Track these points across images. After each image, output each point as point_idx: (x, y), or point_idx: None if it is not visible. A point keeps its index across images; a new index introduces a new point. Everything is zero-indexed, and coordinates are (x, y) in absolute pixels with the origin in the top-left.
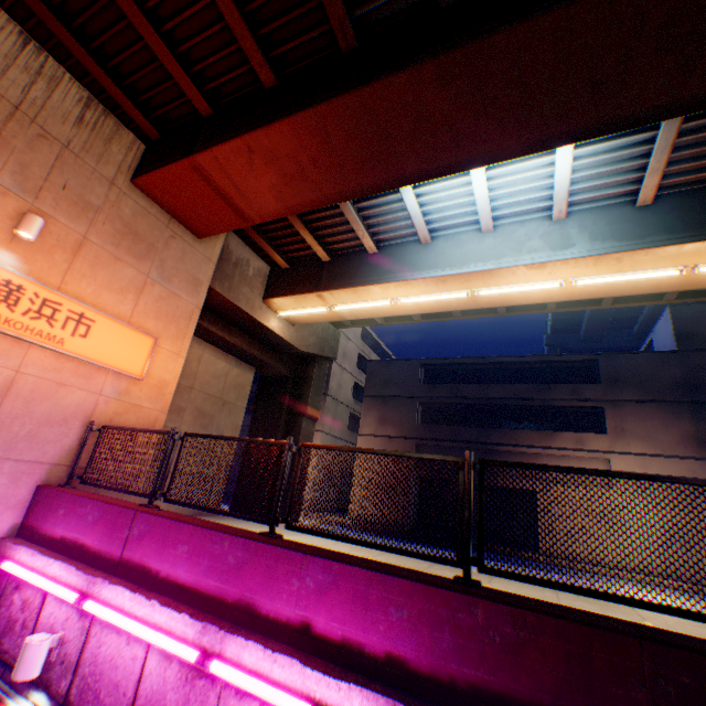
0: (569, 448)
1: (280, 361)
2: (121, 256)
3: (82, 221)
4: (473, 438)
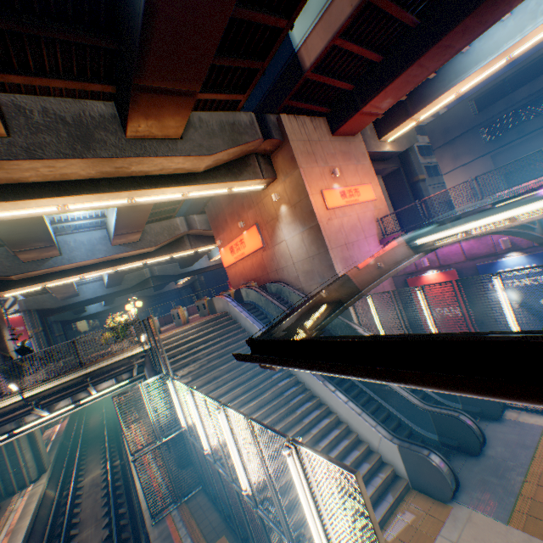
0: None
1: (391, 164)
2: (346, 164)
3: (335, 162)
4: (538, 126)
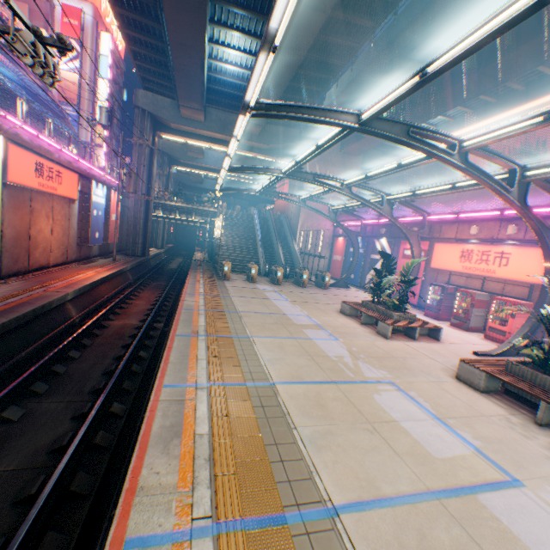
0: None
1: (393, 181)
2: (340, 171)
3: (333, 167)
4: None
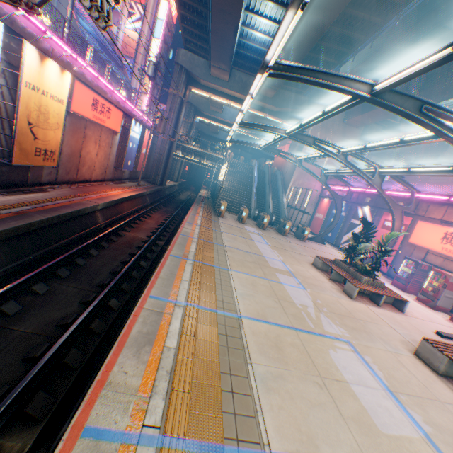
0: None
1: (388, 156)
2: (338, 139)
3: (332, 135)
4: None
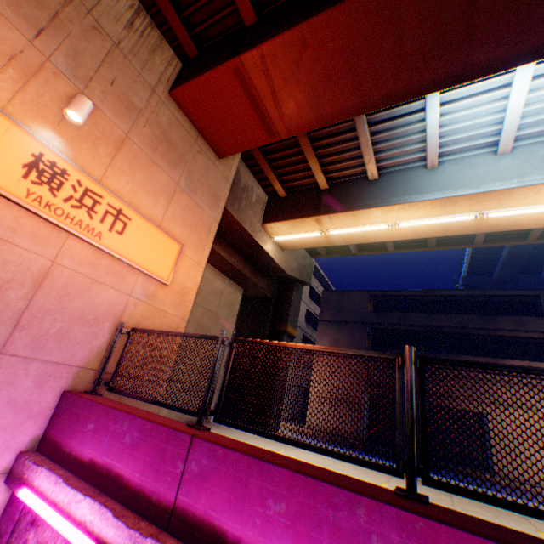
0: (518, 375)
1: (265, 283)
2: (157, 160)
3: (125, 119)
4: None
